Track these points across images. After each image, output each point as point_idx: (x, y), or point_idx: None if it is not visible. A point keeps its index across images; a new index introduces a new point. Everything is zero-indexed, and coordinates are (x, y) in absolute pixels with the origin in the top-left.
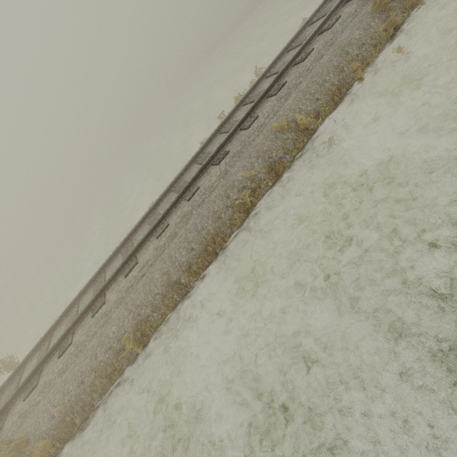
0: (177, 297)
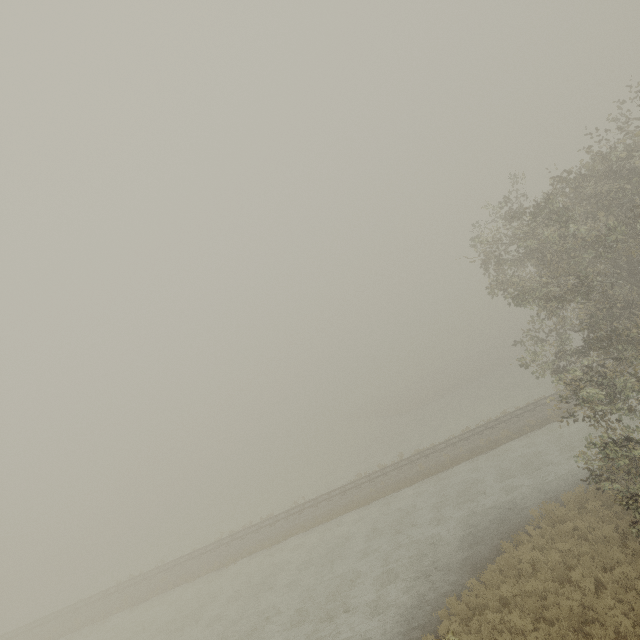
0: None
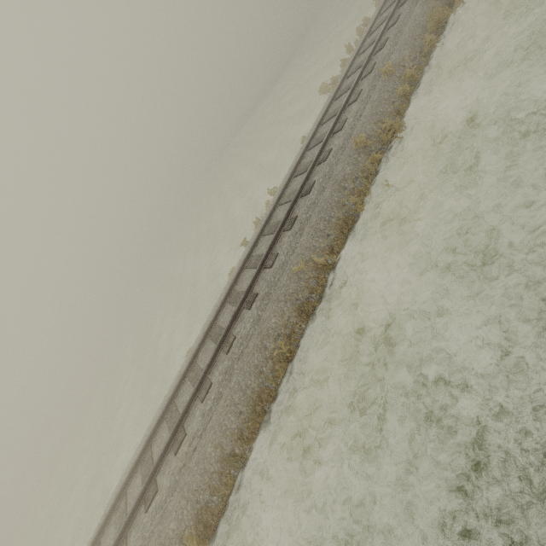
0: (234, 471)
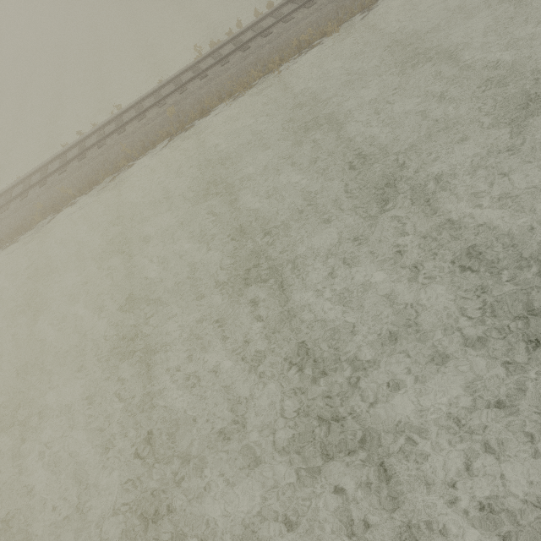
0: (2, 245)
